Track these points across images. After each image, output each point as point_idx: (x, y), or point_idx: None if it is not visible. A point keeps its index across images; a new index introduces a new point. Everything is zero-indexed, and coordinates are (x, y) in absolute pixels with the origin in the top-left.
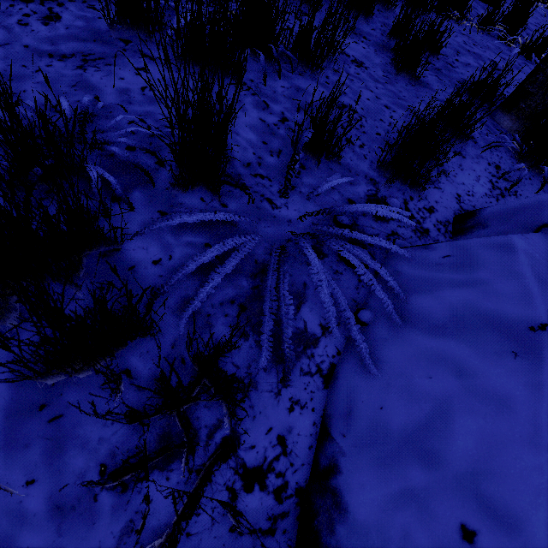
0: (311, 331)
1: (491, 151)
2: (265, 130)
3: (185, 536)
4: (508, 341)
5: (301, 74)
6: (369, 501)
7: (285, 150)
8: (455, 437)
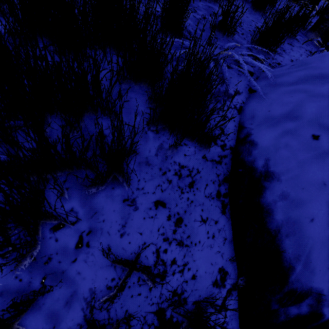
0: (230, 93)
1: (306, 45)
2: (196, 20)
3: (184, 155)
4: (327, 79)
5: (209, 2)
6: (268, 138)
7: (206, 30)
8: (306, 110)
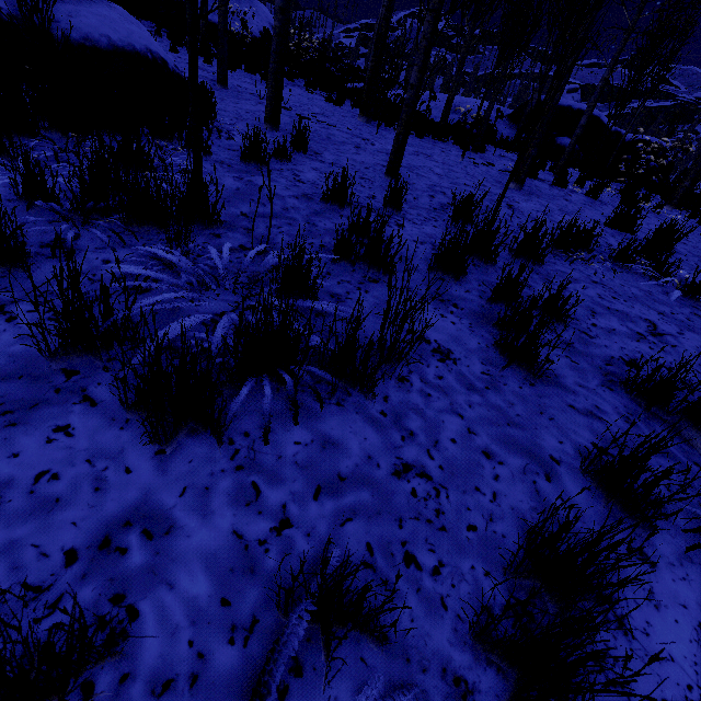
0: None
1: None
2: (235, 562)
3: None
4: None
5: (341, 400)
6: None
7: (267, 615)
8: None
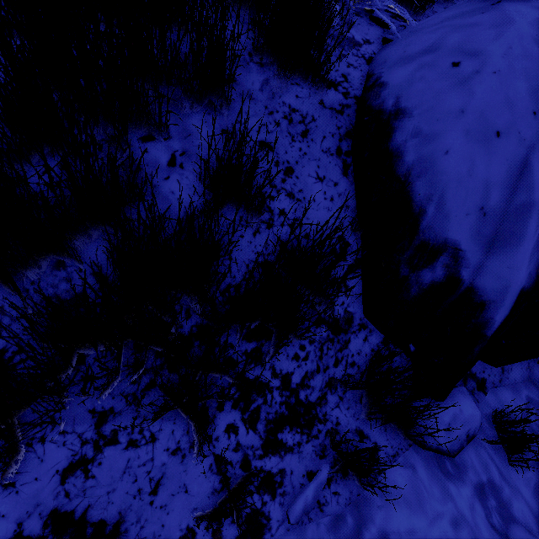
0: (357, 40)
1: None
2: None
3: (295, 97)
4: (479, 12)
5: None
6: (400, 75)
7: None
8: (448, 41)
